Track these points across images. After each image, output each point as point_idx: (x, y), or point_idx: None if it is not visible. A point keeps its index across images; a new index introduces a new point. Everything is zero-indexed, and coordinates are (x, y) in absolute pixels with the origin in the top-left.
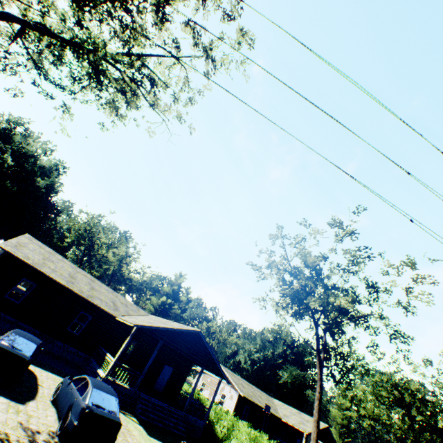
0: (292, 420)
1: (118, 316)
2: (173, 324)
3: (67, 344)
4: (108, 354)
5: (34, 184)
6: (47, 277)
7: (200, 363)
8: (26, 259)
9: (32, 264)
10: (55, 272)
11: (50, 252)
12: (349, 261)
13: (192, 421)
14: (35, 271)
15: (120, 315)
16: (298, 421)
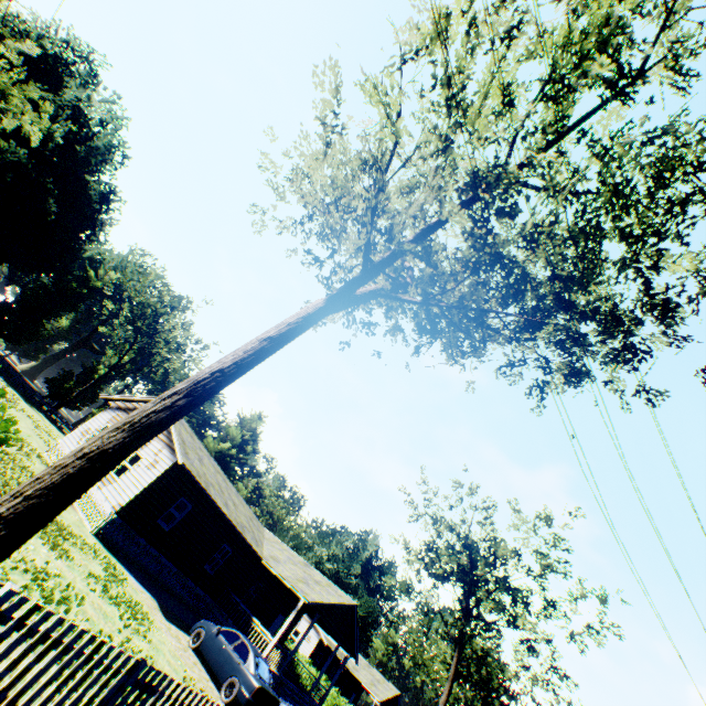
0: (363, 677)
1: (266, 561)
2: (325, 585)
3: (198, 585)
4: (256, 620)
5: (84, 190)
6: (205, 497)
7: (340, 638)
8: (200, 478)
9: (206, 487)
10: (215, 491)
11: (192, 436)
12: (541, 567)
13: (311, 705)
14: (196, 488)
15: (264, 555)
16: (370, 681)
